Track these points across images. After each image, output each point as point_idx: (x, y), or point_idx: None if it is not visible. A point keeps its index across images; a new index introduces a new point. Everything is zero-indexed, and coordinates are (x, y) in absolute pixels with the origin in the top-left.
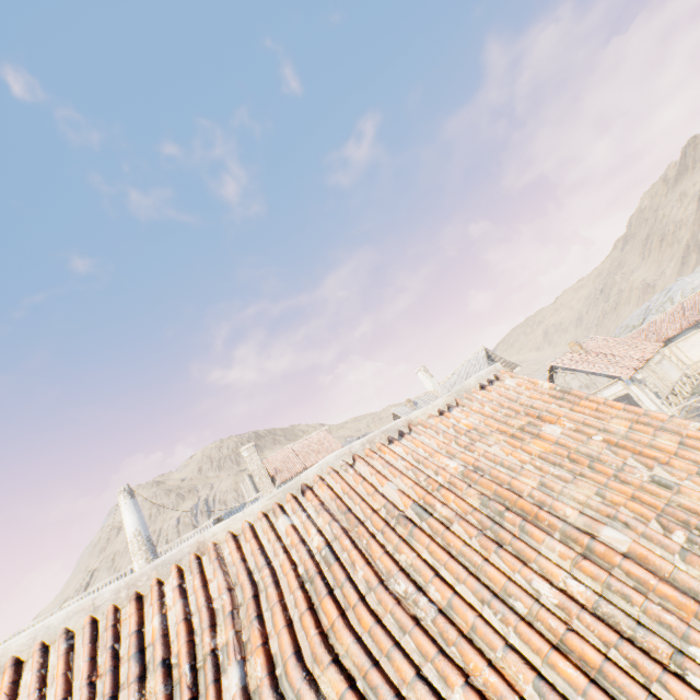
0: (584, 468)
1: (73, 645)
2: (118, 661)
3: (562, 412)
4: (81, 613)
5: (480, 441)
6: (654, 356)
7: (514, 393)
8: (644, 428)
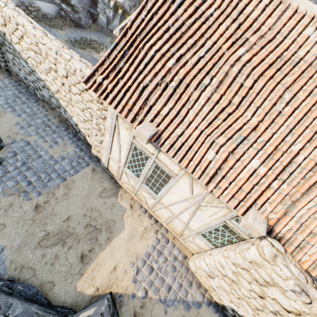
0: None
1: None
2: (235, 8)
3: None
4: None
5: None
6: None
7: None
8: None
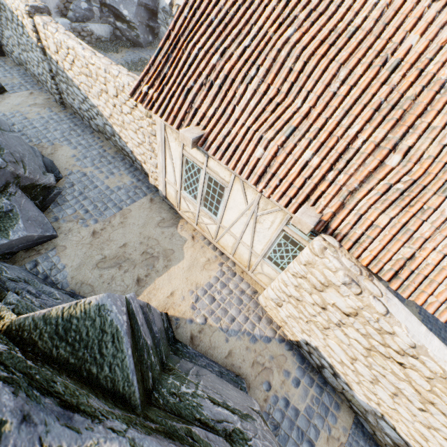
0: None
1: None
2: None
3: None
4: None
5: None
6: None
7: None
8: None
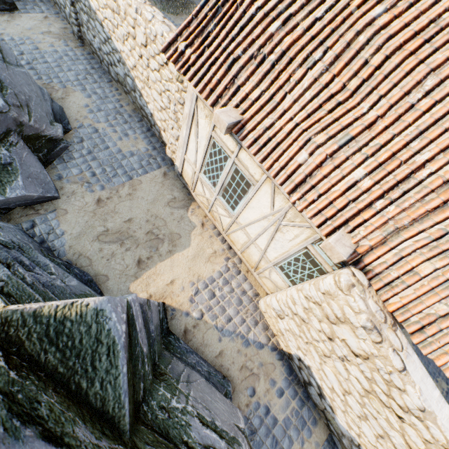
0: None
1: None
2: None
3: None
4: None
5: None
6: None
7: None
8: None
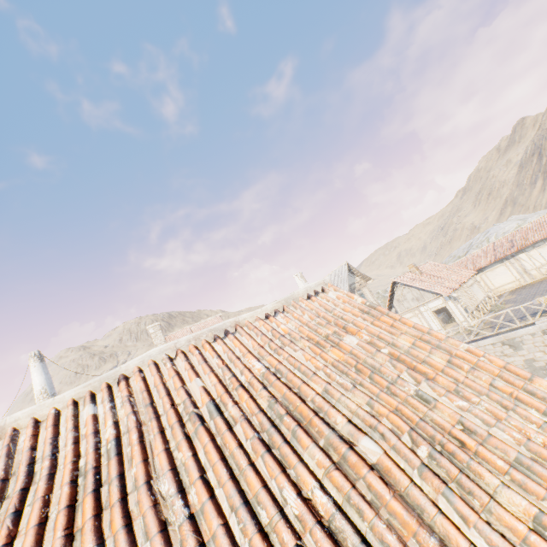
0: (366, 378)
1: None
2: None
3: (364, 325)
4: None
5: (289, 345)
6: (468, 280)
7: (332, 304)
8: (424, 345)
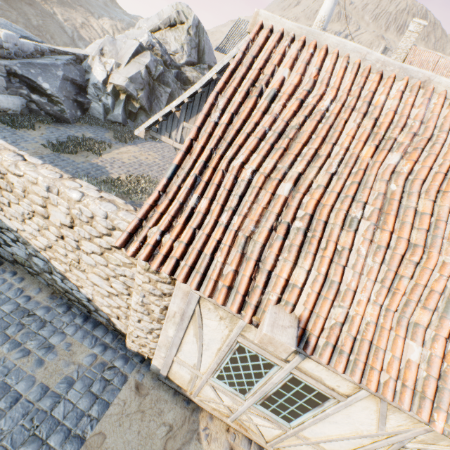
0: None
1: (346, 68)
2: (359, 97)
3: None
4: (358, 54)
5: None
6: None
7: None
8: None
